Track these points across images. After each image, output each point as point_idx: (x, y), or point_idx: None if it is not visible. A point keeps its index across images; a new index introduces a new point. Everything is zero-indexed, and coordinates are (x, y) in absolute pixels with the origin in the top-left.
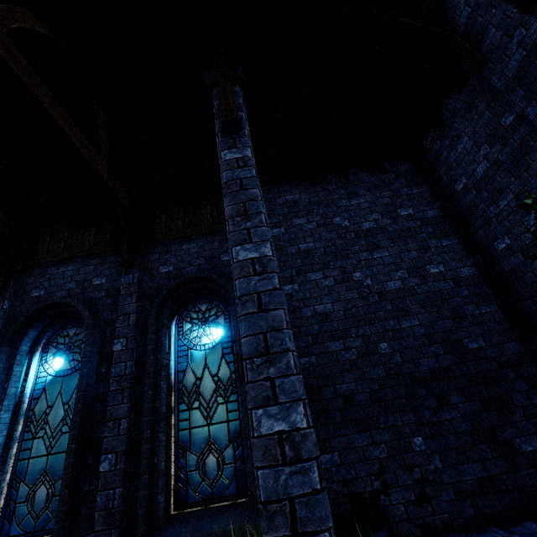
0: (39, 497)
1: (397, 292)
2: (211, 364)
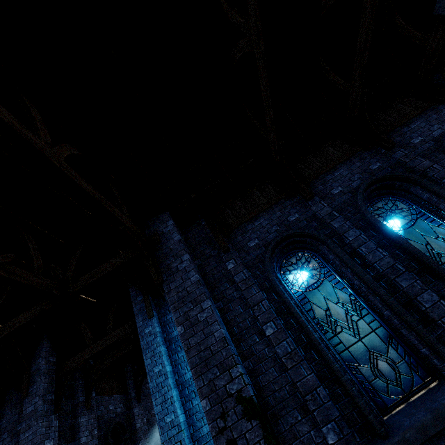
0: None
1: None
2: None
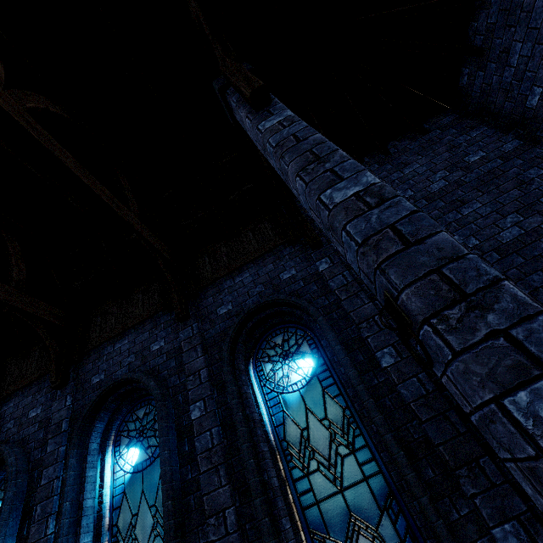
0: None
1: (520, 240)
2: (313, 405)
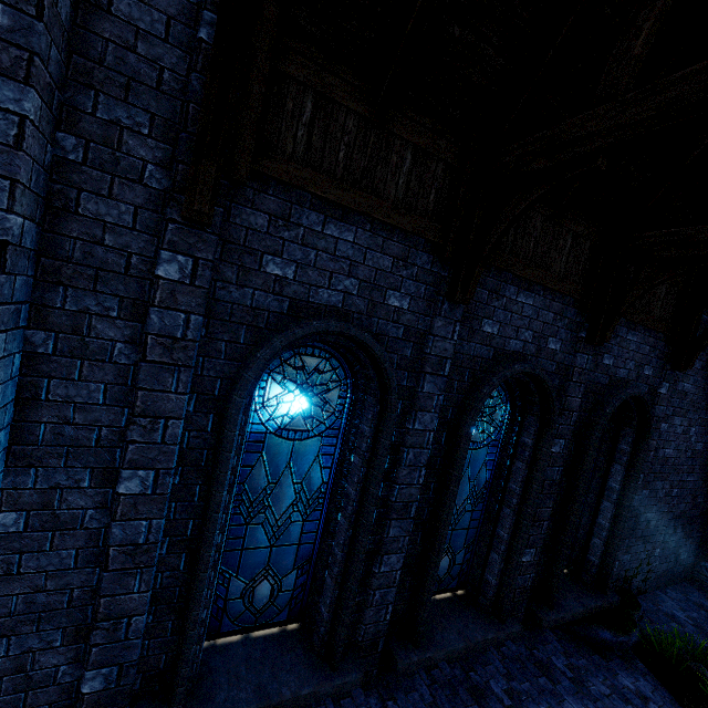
0: (443, 566)
1: (698, 453)
2: None
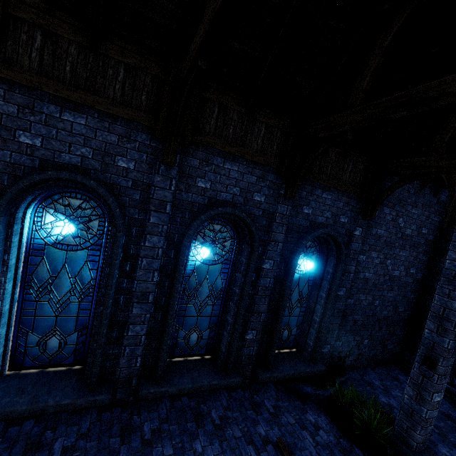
0: (193, 339)
1: (395, 277)
2: (301, 284)
